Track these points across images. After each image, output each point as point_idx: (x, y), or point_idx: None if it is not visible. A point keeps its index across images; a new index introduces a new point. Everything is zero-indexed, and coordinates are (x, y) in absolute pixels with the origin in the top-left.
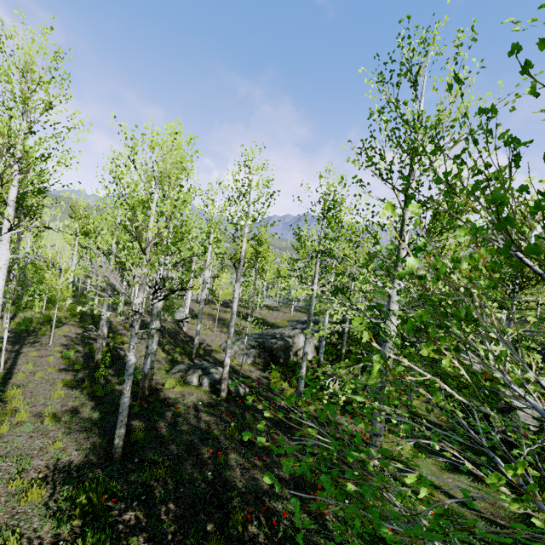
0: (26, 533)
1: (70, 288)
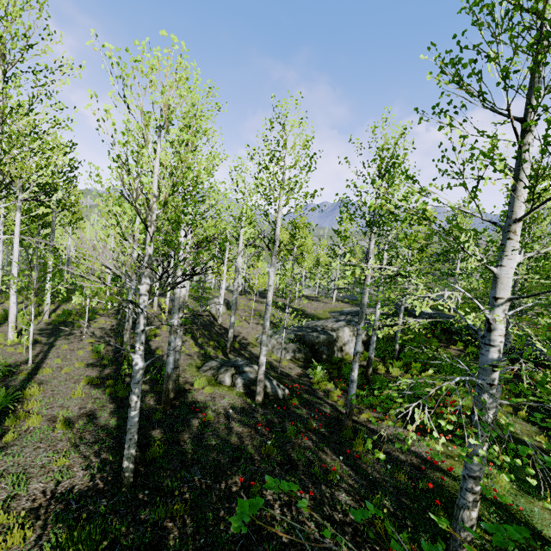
0: None
1: (109, 280)
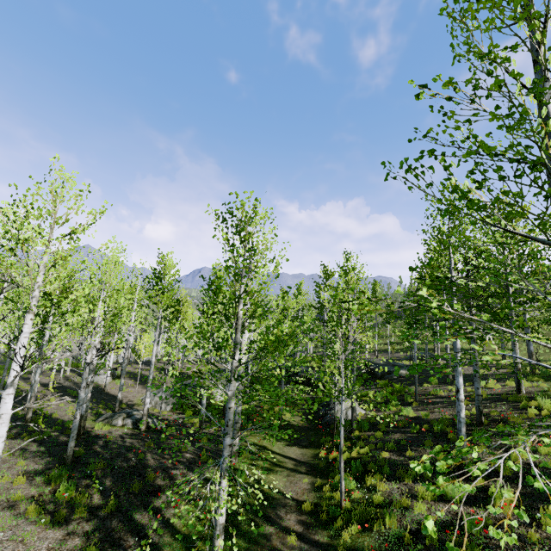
0: (23, 494)
1: None
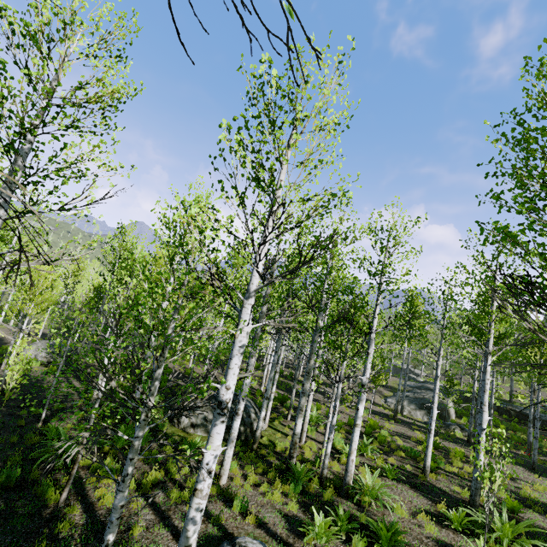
0: None
1: None
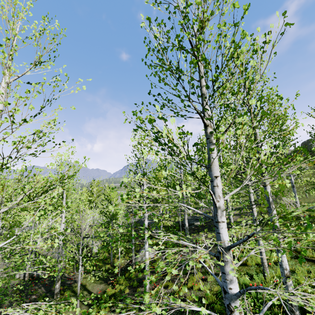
0: None
1: None
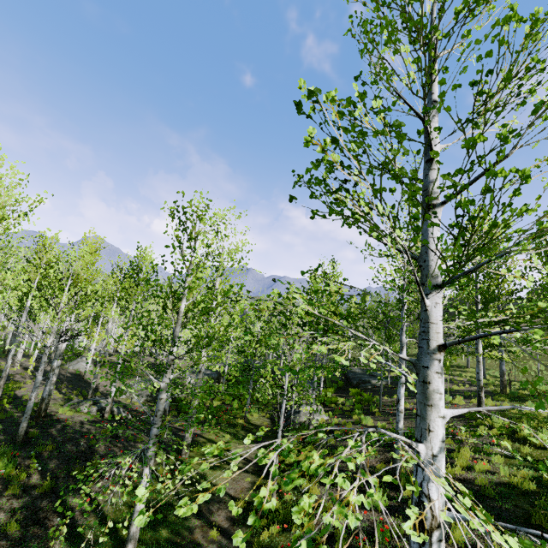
0: None
1: None
